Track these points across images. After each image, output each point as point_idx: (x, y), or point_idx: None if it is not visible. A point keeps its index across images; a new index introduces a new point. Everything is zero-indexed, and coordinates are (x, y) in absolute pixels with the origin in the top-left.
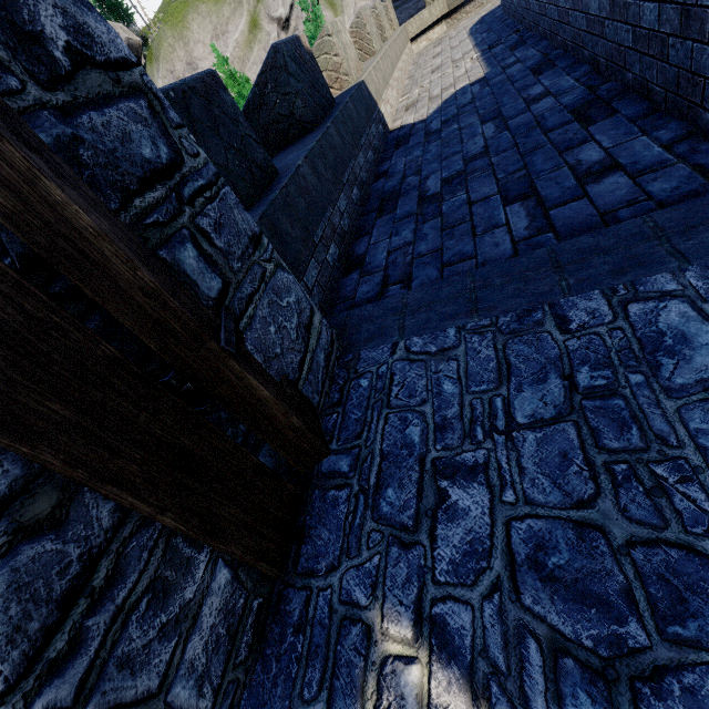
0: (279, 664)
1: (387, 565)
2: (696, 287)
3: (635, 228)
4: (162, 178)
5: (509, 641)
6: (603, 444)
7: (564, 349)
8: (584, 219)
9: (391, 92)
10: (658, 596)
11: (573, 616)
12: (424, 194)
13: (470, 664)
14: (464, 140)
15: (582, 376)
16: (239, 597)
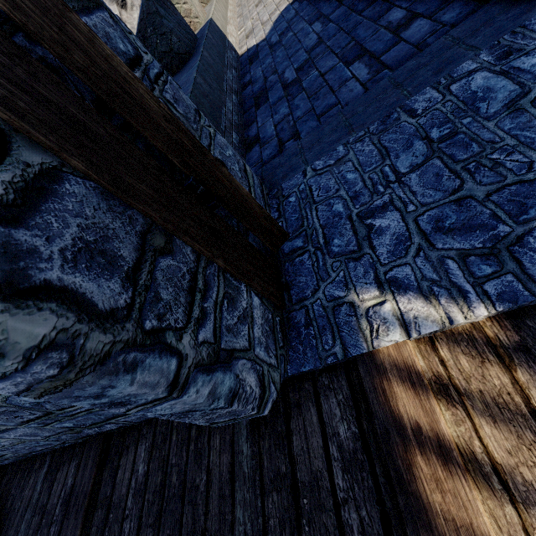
0: (303, 345)
1: (349, 273)
2: (488, 61)
3: (440, 45)
4: (136, 65)
5: (436, 267)
6: (458, 160)
7: (418, 125)
8: (405, 54)
9: (231, 27)
10: (510, 209)
11: (467, 239)
12: (285, 83)
13: (417, 286)
14: (301, 40)
15: (434, 133)
16: (268, 314)
